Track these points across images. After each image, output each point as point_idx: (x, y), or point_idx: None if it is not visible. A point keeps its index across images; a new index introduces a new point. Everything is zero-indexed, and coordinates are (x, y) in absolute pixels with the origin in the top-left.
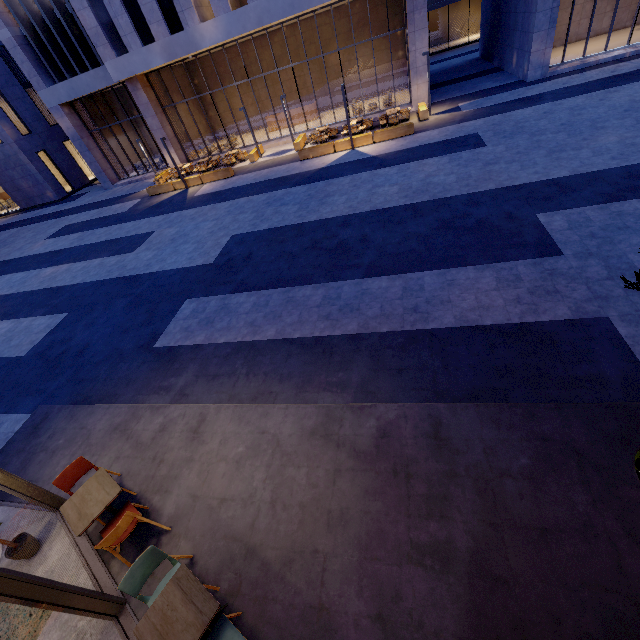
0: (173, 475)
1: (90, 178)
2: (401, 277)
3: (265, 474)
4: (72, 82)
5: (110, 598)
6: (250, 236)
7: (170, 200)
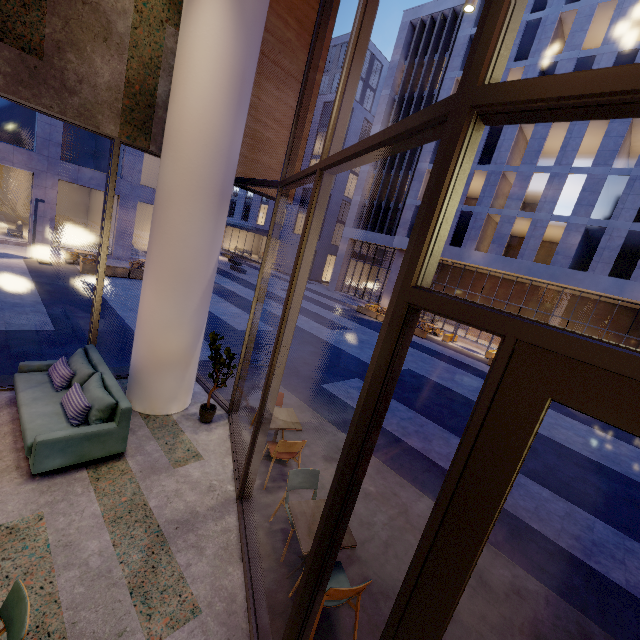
0: (313, 460)
1: (322, 279)
2: (567, 503)
3: (387, 520)
4: (368, 233)
5: (255, 481)
6: (424, 378)
7: (370, 321)
